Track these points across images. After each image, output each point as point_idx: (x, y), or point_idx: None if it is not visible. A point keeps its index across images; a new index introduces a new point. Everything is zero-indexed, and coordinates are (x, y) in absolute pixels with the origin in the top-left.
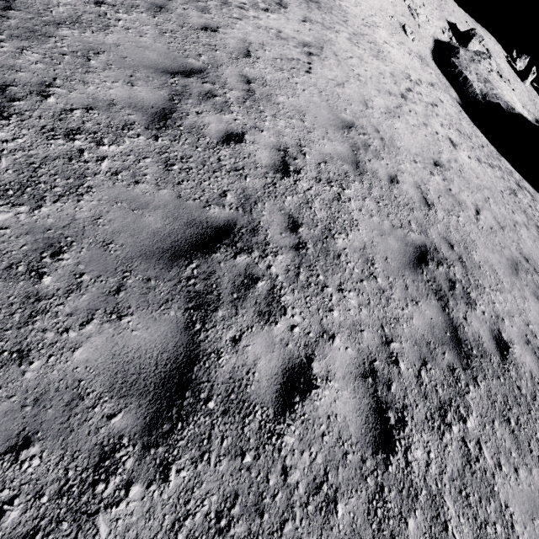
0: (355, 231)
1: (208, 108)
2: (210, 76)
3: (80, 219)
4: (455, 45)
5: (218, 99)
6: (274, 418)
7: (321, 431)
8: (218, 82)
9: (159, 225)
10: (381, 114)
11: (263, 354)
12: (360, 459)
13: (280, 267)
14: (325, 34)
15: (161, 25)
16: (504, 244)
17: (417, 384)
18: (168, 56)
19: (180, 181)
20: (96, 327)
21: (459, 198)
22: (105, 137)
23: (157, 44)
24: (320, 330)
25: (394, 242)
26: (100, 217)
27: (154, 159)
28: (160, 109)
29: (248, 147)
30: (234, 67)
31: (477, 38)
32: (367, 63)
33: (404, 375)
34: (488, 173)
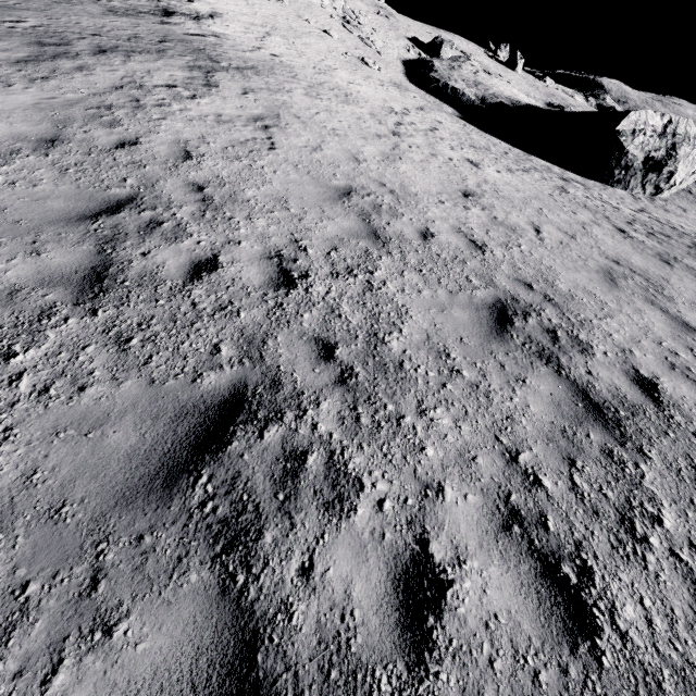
0: (408, 320)
1: (156, 242)
2: (147, 200)
3: (2, 489)
4: (426, 59)
5: (167, 226)
6: (409, 676)
7: (486, 657)
8: (160, 203)
9: (133, 439)
10: (378, 164)
11: (354, 573)
12: (558, 672)
13: (329, 420)
14: (276, 98)
15: (59, 162)
16: (584, 256)
17: (577, 500)
18: (80, 196)
19: (147, 358)
20: (71, 672)
21: (509, 223)
22: (15, 343)
23: (61, 187)
24: (419, 488)
25: (461, 313)
26: (36, 471)
27: (99, 343)
28: (89, 271)
29: (227, 272)
30: (175, 178)
31: (446, 44)
32: (338, 113)
33: (555, 495)
34: (526, 180)
